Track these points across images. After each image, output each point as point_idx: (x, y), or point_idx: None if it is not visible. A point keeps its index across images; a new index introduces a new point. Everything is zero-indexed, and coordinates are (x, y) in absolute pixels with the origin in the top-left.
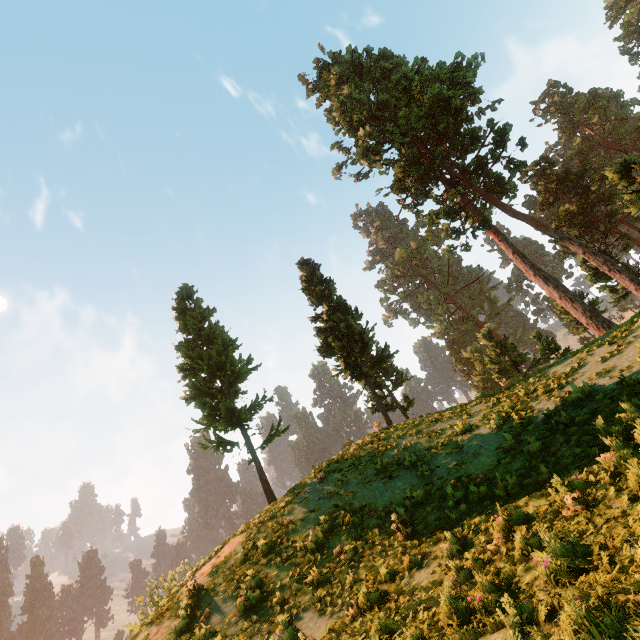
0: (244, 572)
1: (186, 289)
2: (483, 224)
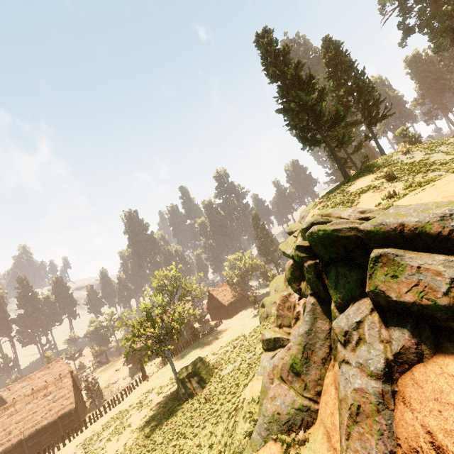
0: (420, 169)
1: (269, 30)
2: None
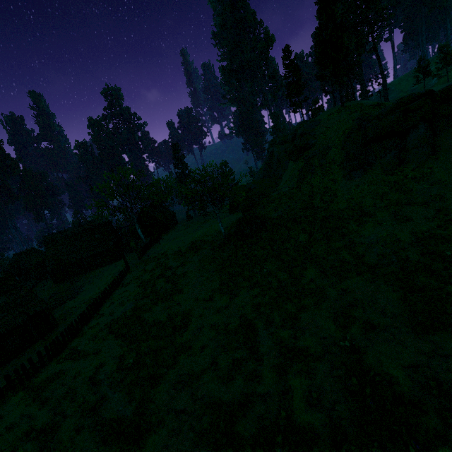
0: None
1: None
2: (371, 50)
